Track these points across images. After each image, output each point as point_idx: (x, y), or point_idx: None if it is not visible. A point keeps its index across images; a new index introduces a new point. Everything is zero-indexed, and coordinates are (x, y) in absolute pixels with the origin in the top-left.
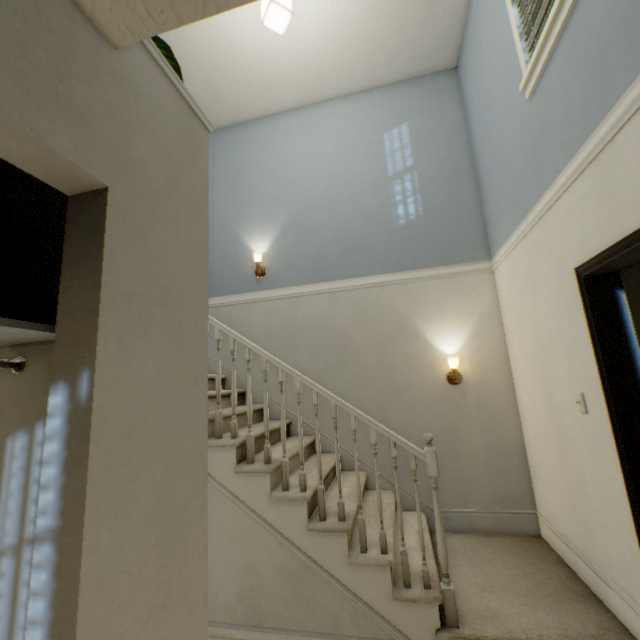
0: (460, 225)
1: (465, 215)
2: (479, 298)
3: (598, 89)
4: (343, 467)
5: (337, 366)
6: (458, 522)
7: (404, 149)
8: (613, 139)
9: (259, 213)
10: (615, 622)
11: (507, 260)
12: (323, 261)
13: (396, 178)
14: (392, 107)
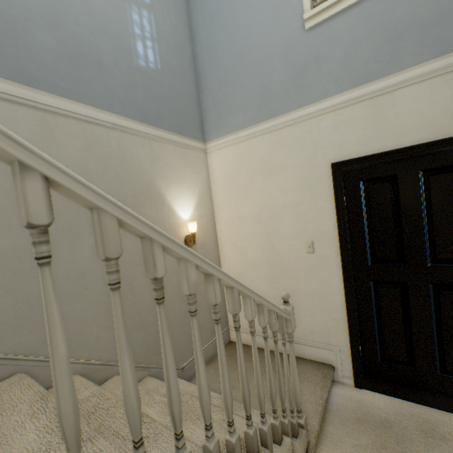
0: (188, 102)
1: (191, 95)
2: (201, 173)
3: (387, 57)
4: None
5: (64, 238)
6: None
7: None
8: (391, 92)
9: None
10: (314, 362)
11: (235, 147)
12: (20, 42)
13: (134, 3)
14: None
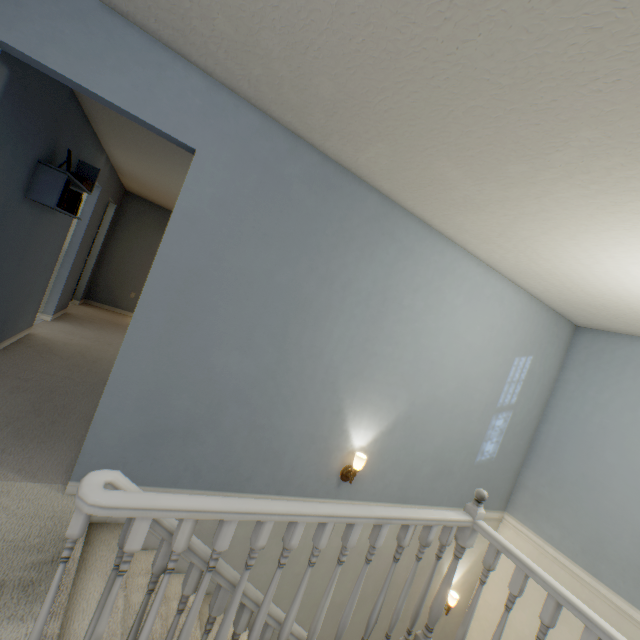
0: (507, 476)
1: (513, 468)
2: (485, 541)
3: None
4: None
5: (371, 596)
6: None
7: (518, 383)
8: None
9: (381, 386)
10: None
11: (535, 551)
12: (412, 478)
13: (500, 411)
14: (534, 331)
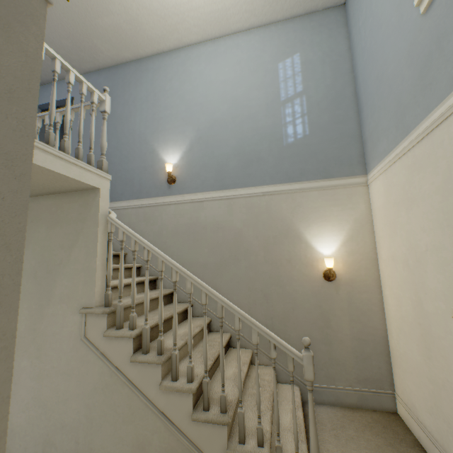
0: (341, 144)
1: (346, 135)
2: (354, 208)
3: None
4: (233, 344)
5: (231, 261)
6: (327, 396)
7: (295, 76)
8: None
9: (172, 130)
10: None
11: (383, 175)
12: (223, 172)
13: (287, 102)
14: (287, 39)
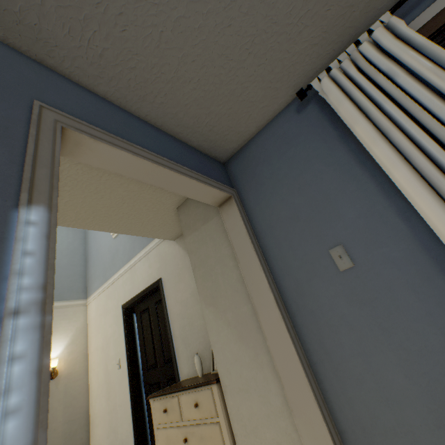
0: (74, 278)
1: (78, 273)
2: (78, 320)
3: (133, 249)
4: None
5: None
6: None
7: None
8: (135, 265)
9: None
10: None
11: (96, 299)
12: None
13: None
14: None
